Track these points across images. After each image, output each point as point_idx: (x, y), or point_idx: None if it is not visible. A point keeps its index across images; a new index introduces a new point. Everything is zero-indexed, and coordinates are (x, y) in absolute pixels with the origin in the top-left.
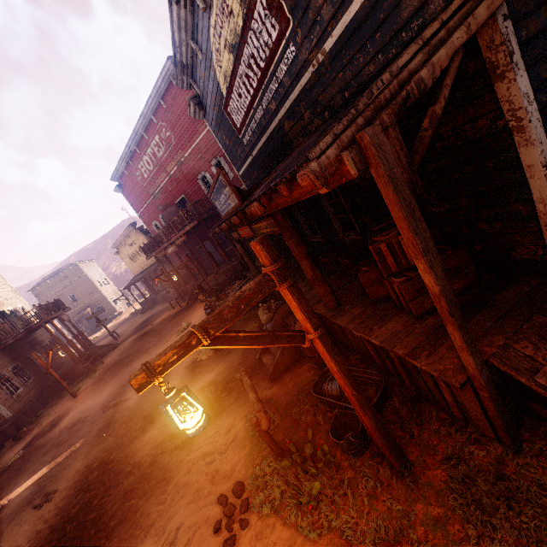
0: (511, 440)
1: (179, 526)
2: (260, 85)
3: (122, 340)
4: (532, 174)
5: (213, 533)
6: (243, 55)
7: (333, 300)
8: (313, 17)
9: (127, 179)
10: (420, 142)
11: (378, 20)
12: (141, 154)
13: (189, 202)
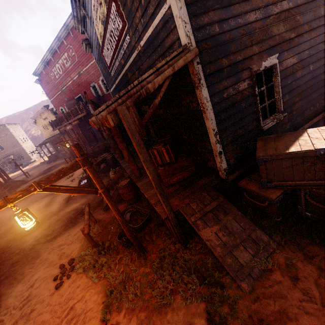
0: (183, 243)
1: (37, 278)
2: (116, 48)
3: (31, 178)
4: (209, 132)
5: (53, 281)
6: (108, 28)
7: (138, 173)
8: (135, 27)
9: (44, 77)
10: (147, 114)
11: (158, 42)
12: (55, 62)
13: (84, 99)
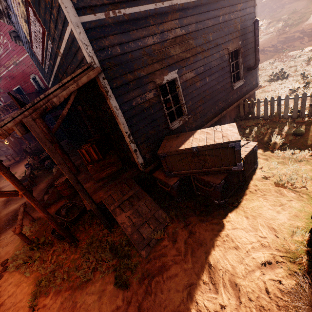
0: (108, 228)
1: None
2: (43, 48)
3: None
4: (124, 134)
5: None
6: (31, 28)
7: (75, 170)
8: (52, 35)
9: None
10: (56, 124)
11: (73, 55)
12: None
13: (24, 91)
